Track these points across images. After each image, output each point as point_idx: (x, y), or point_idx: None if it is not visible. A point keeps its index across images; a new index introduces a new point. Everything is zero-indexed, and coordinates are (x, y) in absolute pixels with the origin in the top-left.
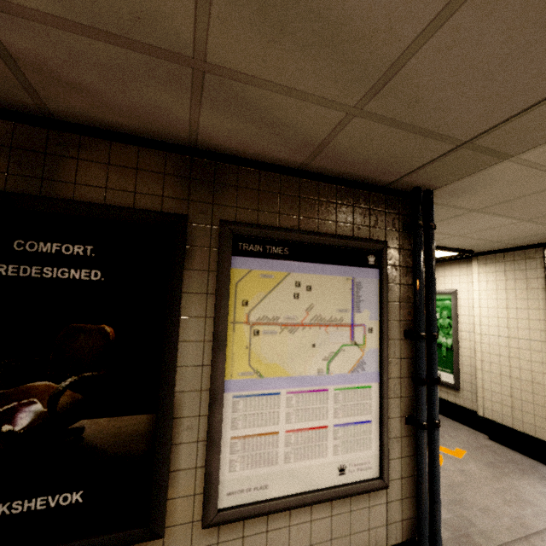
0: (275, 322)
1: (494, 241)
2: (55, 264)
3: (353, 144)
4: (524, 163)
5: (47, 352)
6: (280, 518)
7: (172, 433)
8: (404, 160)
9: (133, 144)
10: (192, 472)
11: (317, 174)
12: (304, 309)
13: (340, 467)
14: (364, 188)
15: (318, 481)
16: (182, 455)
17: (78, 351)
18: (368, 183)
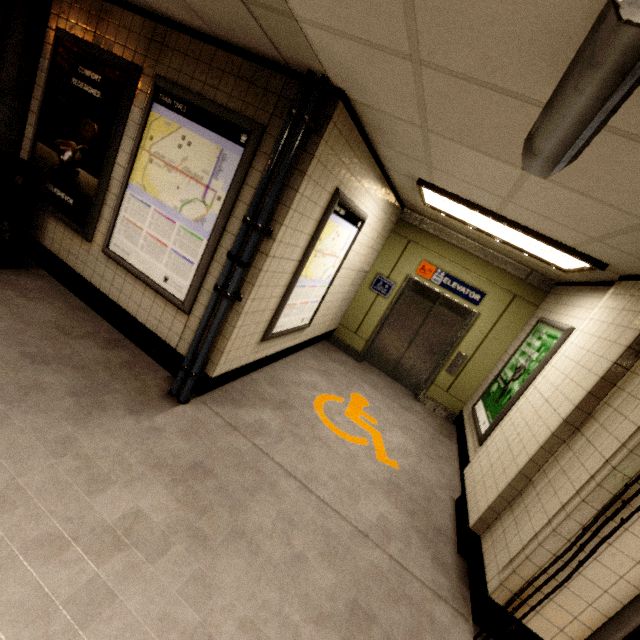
0: (162, 160)
1: (592, 237)
2: (88, 83)
3: (199, 5)
4: (317, 26)
5: (77, 129)
6: (132, 279)
7: (105, 198)
8: (246, 25)
9: (132, 12)
10: (107, 223)
11: (232, 46)
12: (182, 159)
13: (166, 277)
14: (269, 66)
15: (152, 275)
16: (106, 212)
17: (86, 134)
18: (274, 62)
